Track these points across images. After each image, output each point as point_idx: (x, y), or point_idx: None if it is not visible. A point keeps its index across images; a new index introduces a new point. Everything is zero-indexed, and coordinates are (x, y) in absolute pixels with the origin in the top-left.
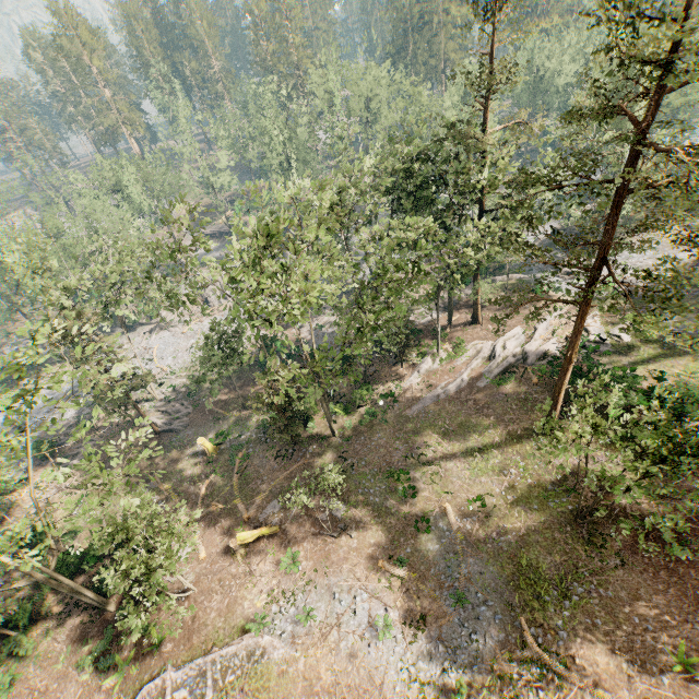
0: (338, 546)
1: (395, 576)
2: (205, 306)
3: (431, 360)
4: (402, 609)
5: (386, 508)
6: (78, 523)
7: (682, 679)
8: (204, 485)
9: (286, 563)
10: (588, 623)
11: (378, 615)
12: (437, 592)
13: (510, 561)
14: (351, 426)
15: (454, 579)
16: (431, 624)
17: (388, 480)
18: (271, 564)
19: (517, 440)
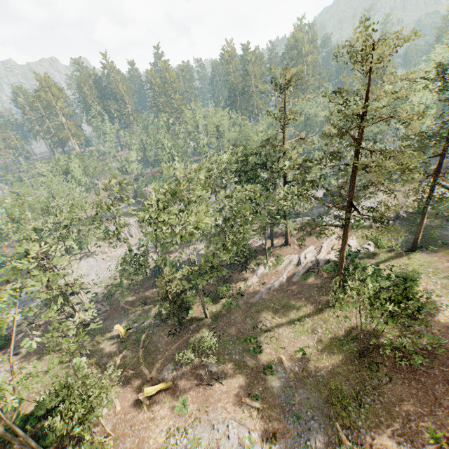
0: (213, 391)
1: (253, 407)
2: (118, 241)
3: (264, 267)
4: (260, 430)
5: (243, 362)
6: (22, 395)
7: (435, 448)
8: (119, 358)
9: (179, 407)
10: (376, 420)
11: (244, 435)
12: (281, 415)
13: (325, 388)
14: (217, 311)
15: (292, 405)
16: (280, 438)
17: (243, 343)
18: (168, 409)
19: (319, 311)
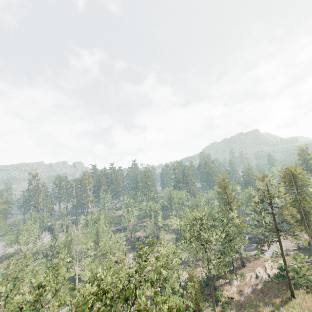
0: None
1: None
2: None
3: (236, 281)
4: None
5: None
6: None
7: None
8: None
9: None
10: None
11: None
12: None
13: None
14: (220, 309)
15: None
16: None
17: None
18: None
19: (286, 302)
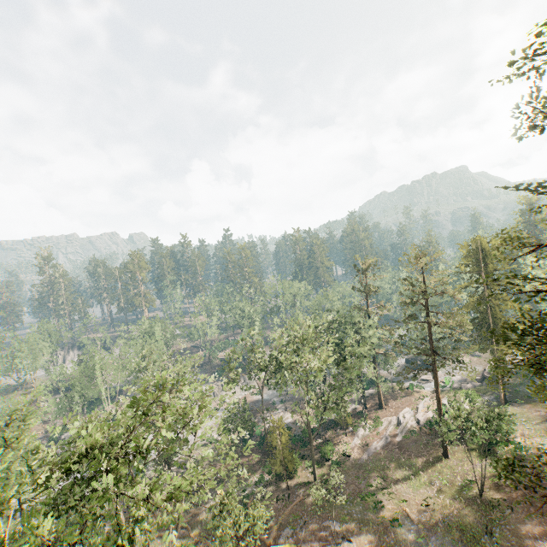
0: None
1: None
2: None
3: (363, 429)
4: None
5: (367, 519)
6: None
7: None
8: None
9: None
10: (508, 544)
11: None
12: None
13: (456, 529)
14: (325, 473)
15: None
16: None
17: (362, 502)
18: None
19: (431, 465)
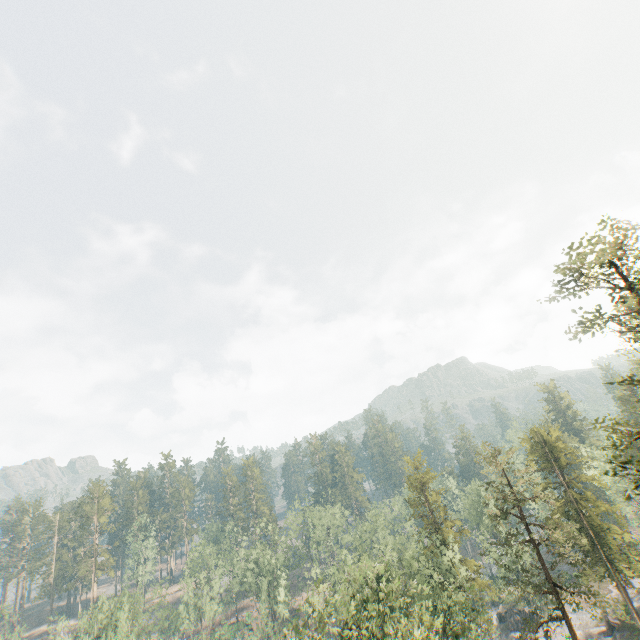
0: None
1: None
2: None
3: None
4: None
5: None
6: None
7: None
8: None
9: None
10: None
11: None
12: None
13: None
14: None
15: None
16: None
17: None
18: None
19: None
